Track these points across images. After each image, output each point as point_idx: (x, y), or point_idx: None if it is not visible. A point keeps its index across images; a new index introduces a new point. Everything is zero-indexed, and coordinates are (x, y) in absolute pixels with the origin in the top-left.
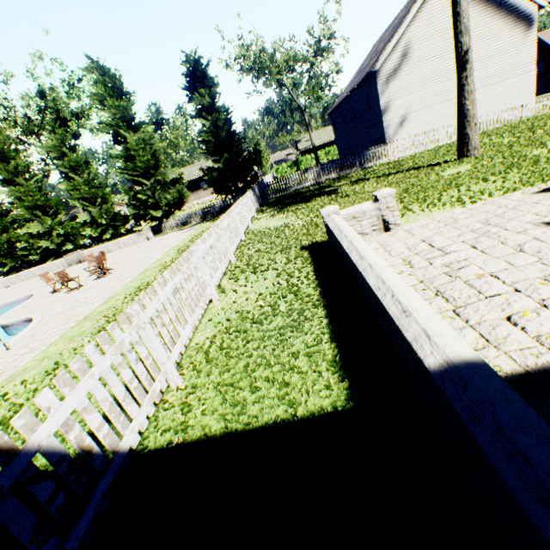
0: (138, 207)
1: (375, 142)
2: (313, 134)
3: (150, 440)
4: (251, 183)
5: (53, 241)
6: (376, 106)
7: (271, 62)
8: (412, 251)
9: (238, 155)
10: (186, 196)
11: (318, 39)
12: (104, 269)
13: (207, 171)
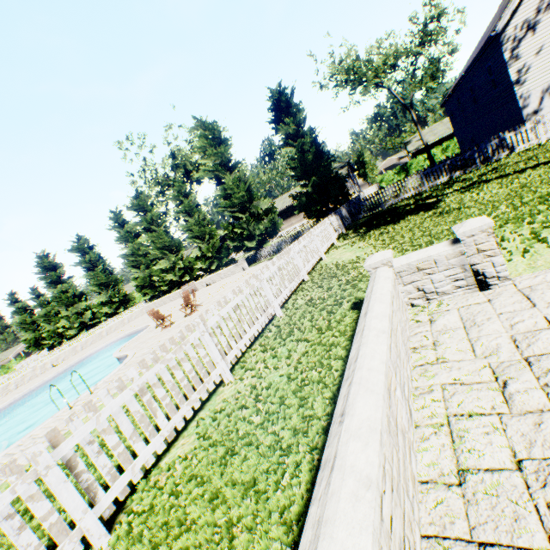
0: (236, 240)
1: (506, 124)
2: (426, 131)
3: None
4: (341, 202)
5: (176, 274)
6: (504, 79)
7: (366, 68)
8: (519, 350)
9: (326, 176)
10: (278, 224)
11: (423, 24)
12: (191, 307)
13: (297, 197)
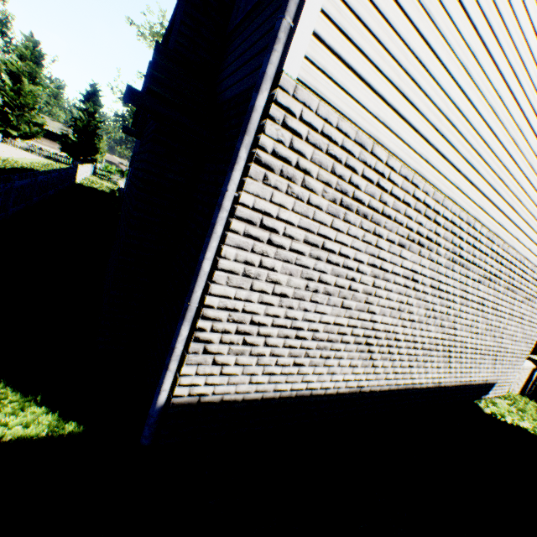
0: (0, 119)
1: None
2: None
3: (77, 183)
4: (90, 161)
5: None
6: None
7: None
8: None
9: (92, 144)
10: (38, 136)
11: None
12: None
13: (66, 136)
